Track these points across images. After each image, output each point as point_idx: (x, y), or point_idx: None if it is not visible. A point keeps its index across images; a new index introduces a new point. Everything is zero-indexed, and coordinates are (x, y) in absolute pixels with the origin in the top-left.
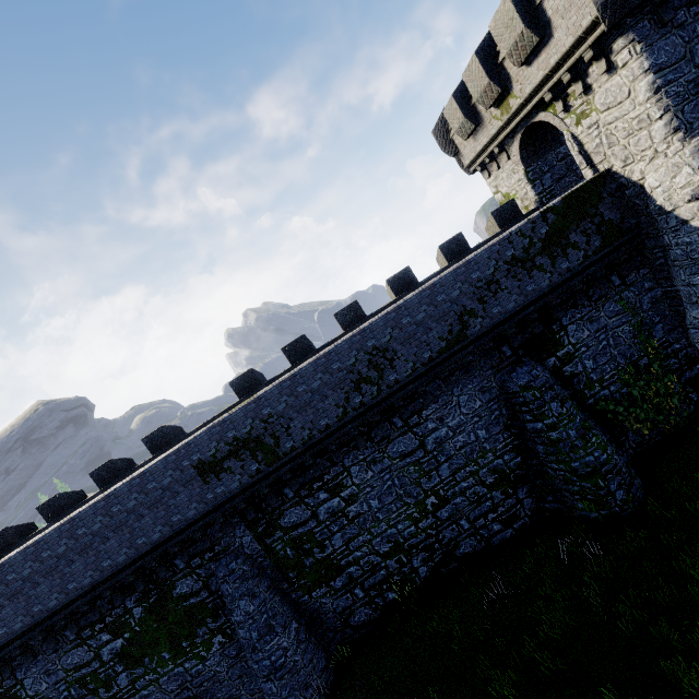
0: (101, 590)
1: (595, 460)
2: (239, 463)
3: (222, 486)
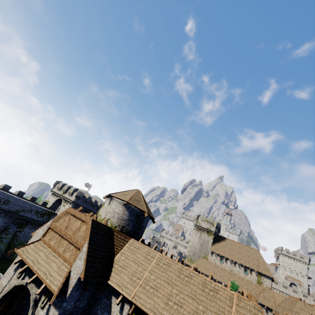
0: None
1: (2, 248)
2: None
3: None
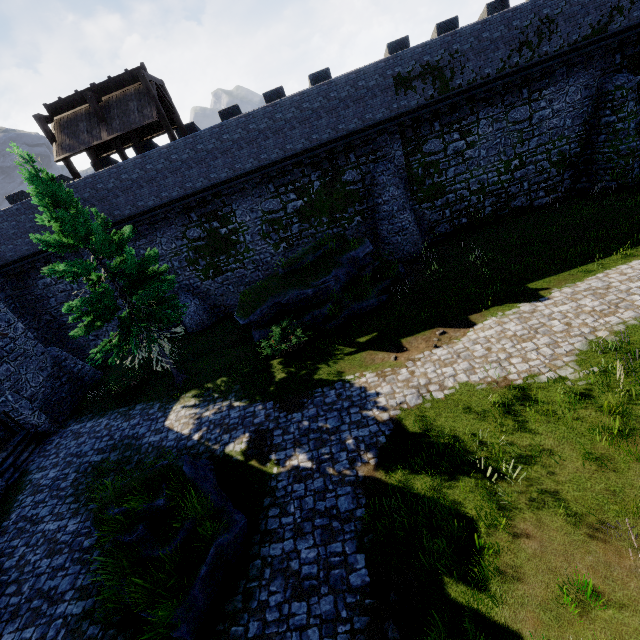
0: (305, 157)
1: (635, 146)
2: (422, 86)
3: (405, 101)
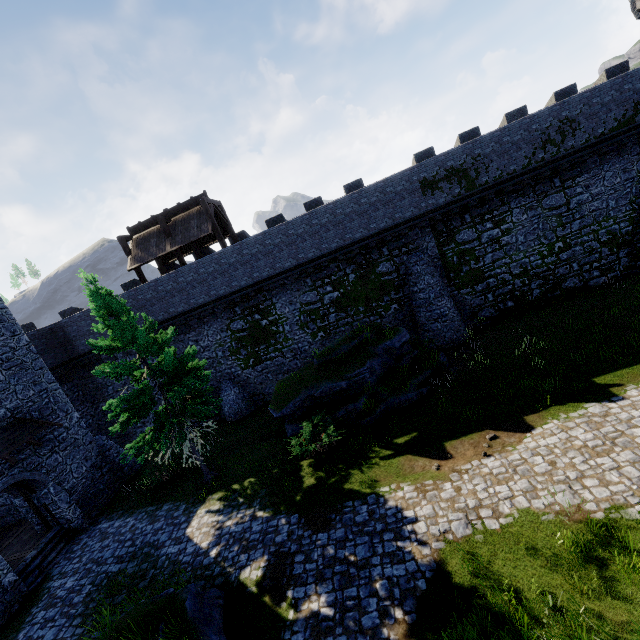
0: (339, 253)
1: None
2: (448, 186)
3: (432, 200)
